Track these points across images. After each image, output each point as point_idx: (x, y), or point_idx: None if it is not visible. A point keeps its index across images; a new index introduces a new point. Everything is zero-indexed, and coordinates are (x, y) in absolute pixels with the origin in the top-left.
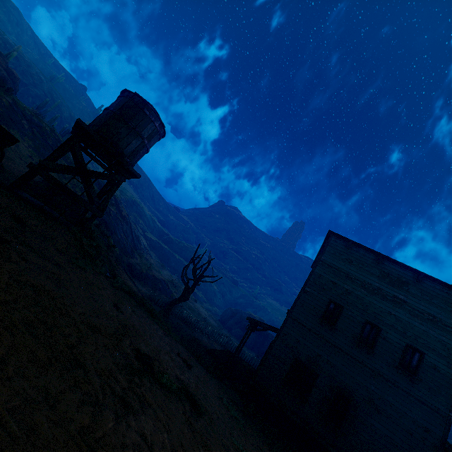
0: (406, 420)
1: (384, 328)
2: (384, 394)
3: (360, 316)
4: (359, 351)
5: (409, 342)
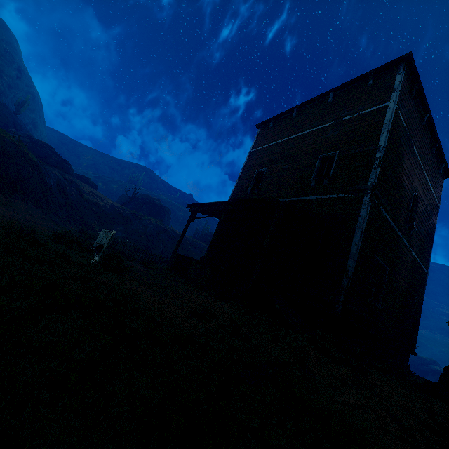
0: None
1: None
2: None
3: None
4: None
5: None
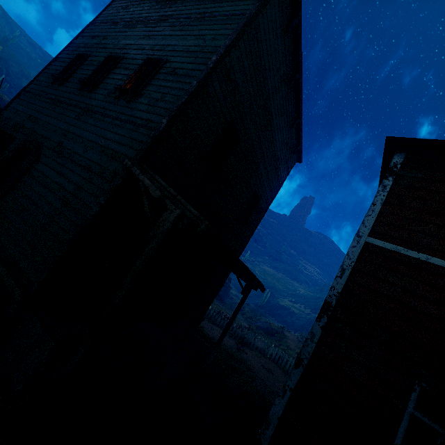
0: (92, 152)
1: (127, 56)
2: (82, 131)
3: (104, 56)
4: (79, 93)
5: (152, 57)
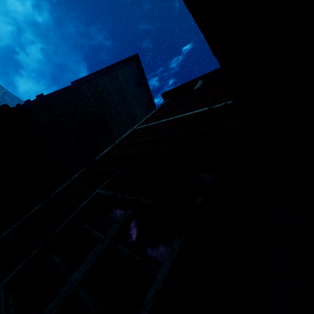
0: None
1: None
2: None
3: None
4: None
5: None
